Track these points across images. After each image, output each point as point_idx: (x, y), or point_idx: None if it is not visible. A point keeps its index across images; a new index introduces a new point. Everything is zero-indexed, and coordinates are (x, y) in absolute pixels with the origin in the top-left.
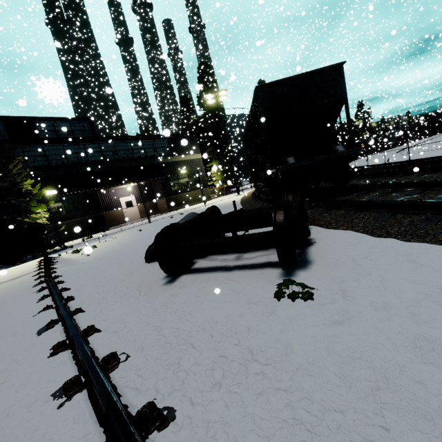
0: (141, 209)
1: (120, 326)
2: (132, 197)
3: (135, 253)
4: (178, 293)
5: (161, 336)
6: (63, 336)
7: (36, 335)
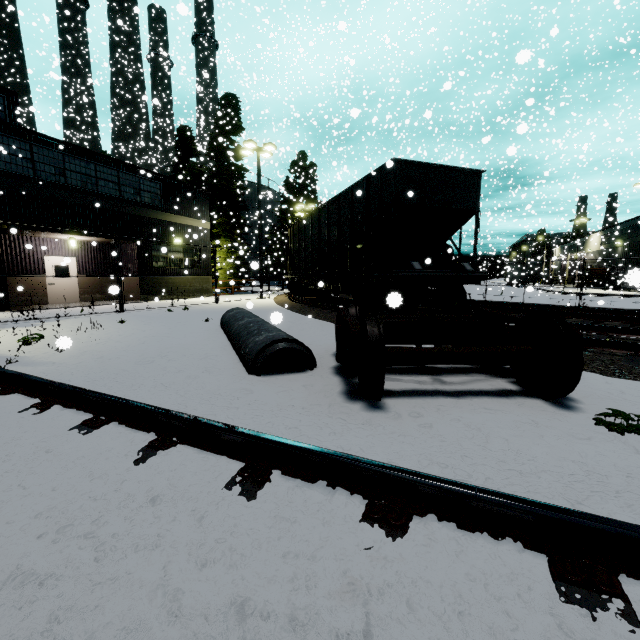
0: (85, 286)
1: (447, 471)
2: (72, 261)
3: (188, 358)
4: (429, 424)
5: (558, 483)
6: (346, 495)
7: (243, 498)
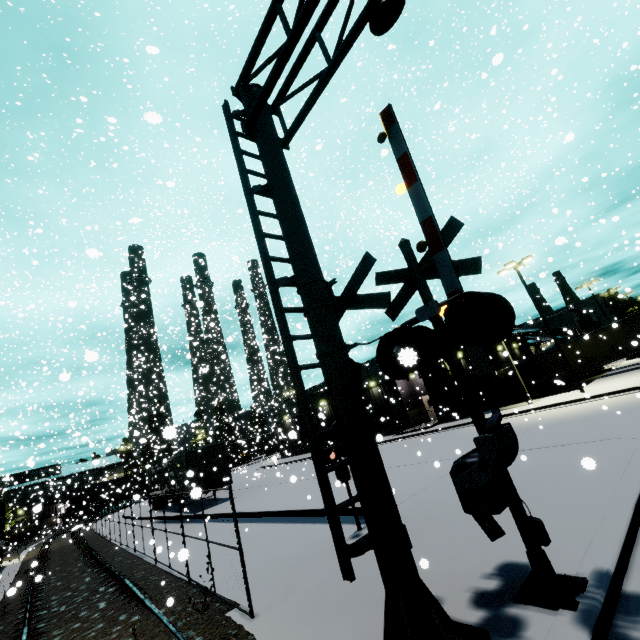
0: None
1: None
2: None
3: None
4: None
5: None
6: None
7: None
